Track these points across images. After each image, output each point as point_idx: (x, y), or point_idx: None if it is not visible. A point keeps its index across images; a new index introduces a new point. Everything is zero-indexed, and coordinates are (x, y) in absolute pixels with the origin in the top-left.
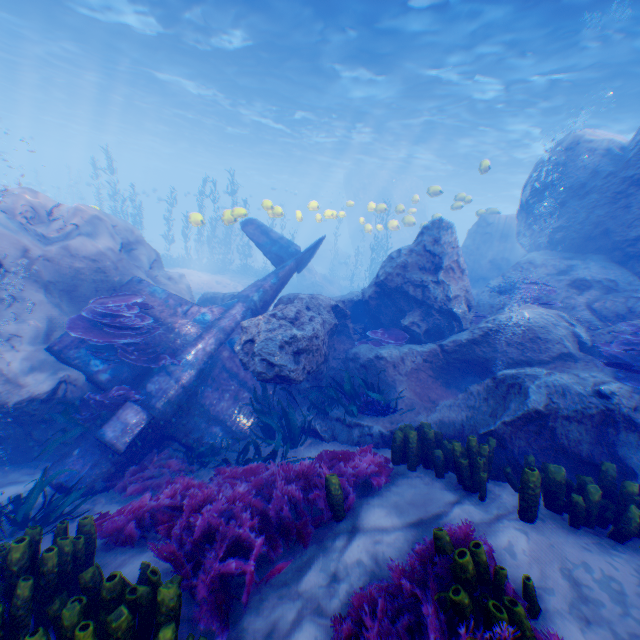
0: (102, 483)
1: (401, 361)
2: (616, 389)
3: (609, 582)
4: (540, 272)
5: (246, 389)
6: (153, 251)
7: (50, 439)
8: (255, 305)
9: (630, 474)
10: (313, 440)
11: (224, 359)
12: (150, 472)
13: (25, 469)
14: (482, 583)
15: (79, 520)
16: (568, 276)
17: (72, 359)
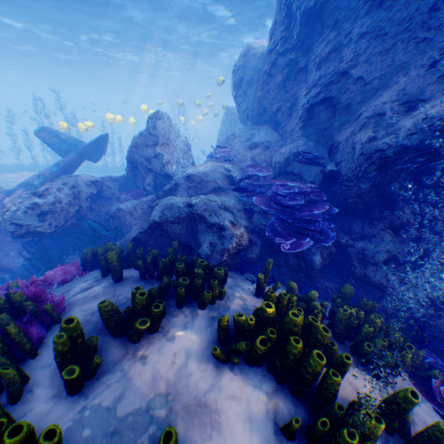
0: None
1: (135, 210)
2: (198, 201)
3: (124, 299)
4: (236, 141)
5: (31, 247)
6: None
7: None
8: (36, 188)
9: (199, 246)
10: None
11: None
12: None
13: None
14: (22, 313)
15: None
16: (249, 141)
17: None
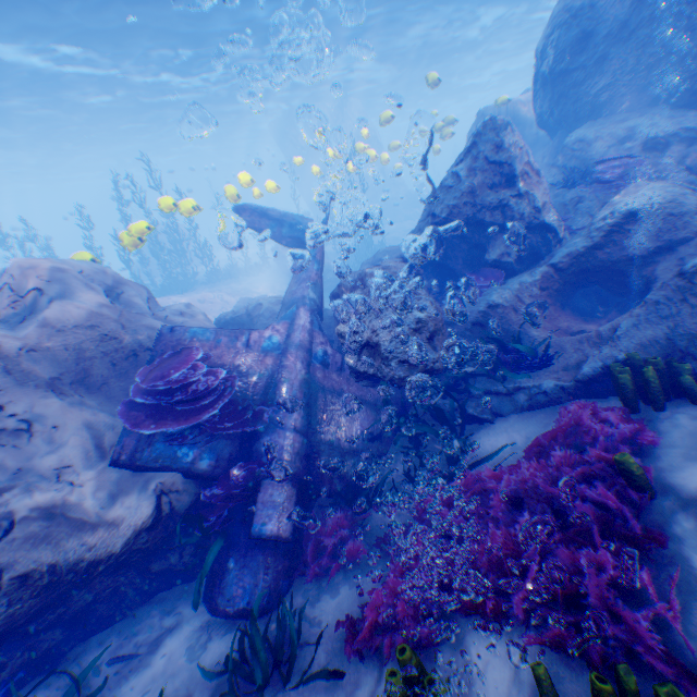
0: (283, 582)
1: (518, 301)
2: None
3: None
4: (600, 148)
5: (359, 403)
6: (140, 288)
7: (174, 564)
8: (315, 304)
9: None
10: (467, 425)
11: (321, 381)
12: (331, 544)
13: (160, 610)
14: None
15: (399, 658)
16: (635, 141)
17: (152, 462)
